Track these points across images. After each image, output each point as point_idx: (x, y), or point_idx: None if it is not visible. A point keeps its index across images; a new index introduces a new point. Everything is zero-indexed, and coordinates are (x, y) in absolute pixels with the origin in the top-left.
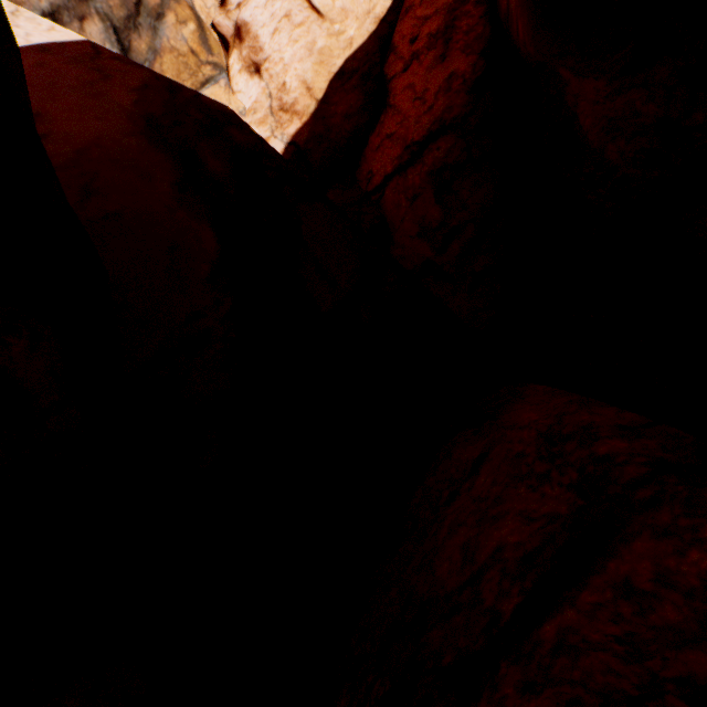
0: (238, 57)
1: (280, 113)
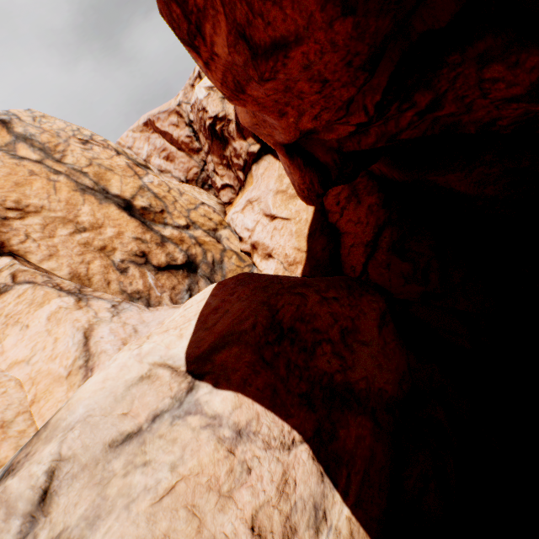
0: (257, 256)
1: (289, 267)
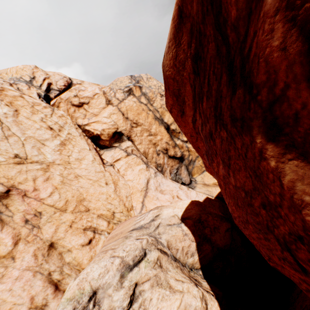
0: None
1: None
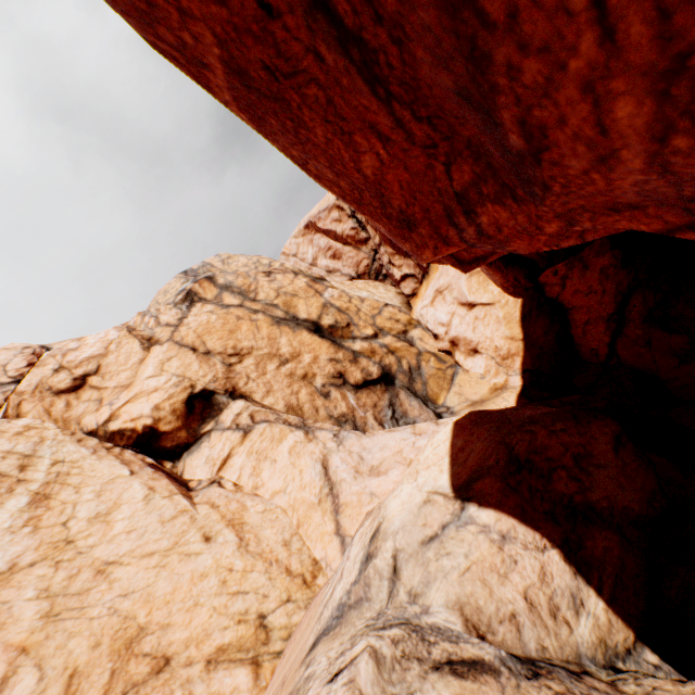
0: (459, 354)
1: (503, 362)
